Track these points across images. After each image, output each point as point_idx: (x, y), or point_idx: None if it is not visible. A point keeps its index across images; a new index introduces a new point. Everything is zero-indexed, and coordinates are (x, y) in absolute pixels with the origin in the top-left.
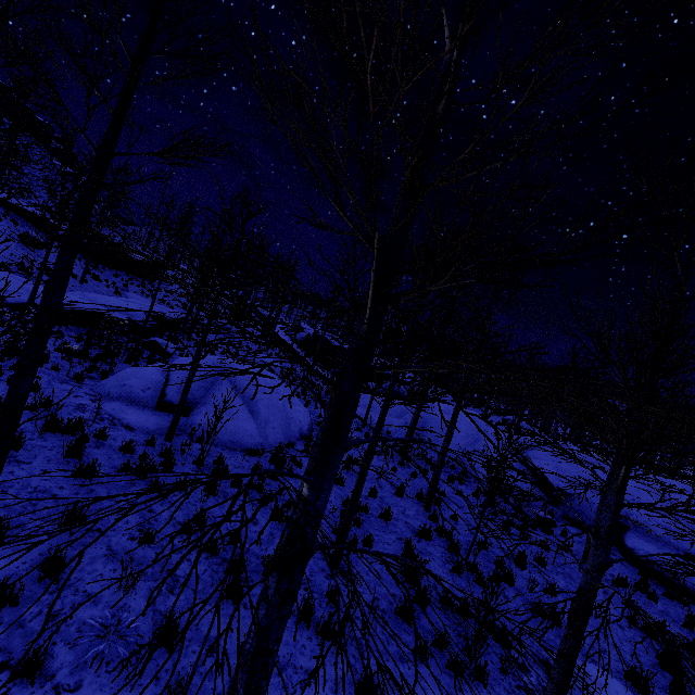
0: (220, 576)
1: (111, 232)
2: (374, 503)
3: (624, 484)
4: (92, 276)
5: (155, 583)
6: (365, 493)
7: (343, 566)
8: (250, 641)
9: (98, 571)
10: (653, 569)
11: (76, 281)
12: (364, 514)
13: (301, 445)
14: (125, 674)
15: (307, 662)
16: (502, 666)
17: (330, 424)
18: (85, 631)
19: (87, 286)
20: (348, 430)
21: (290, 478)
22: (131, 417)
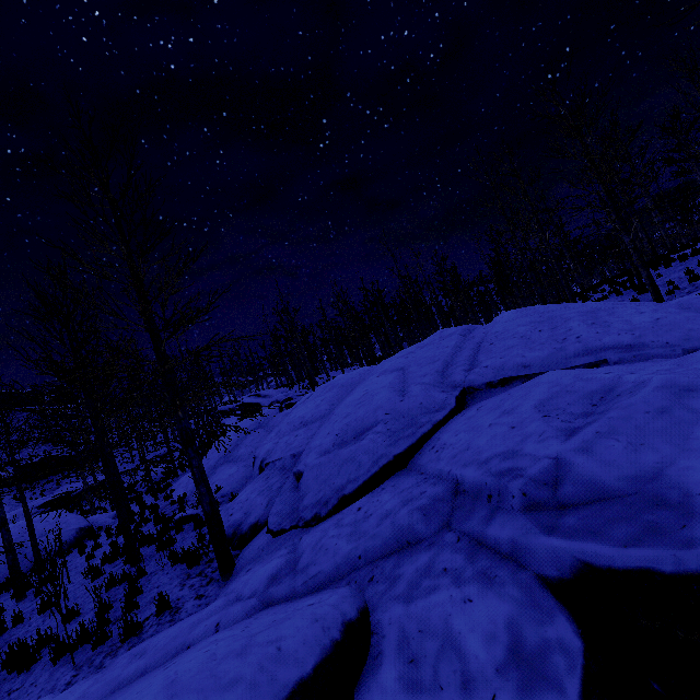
0: None
1: None
2: None
3: None
4: (16, 499)
5: None
6: None
7: None
8: None
9: None
10: None
11: None
12: None
13: None
14: None
15: None
16: None
17: None
18: None
19: None
20: None
21: None
22: None
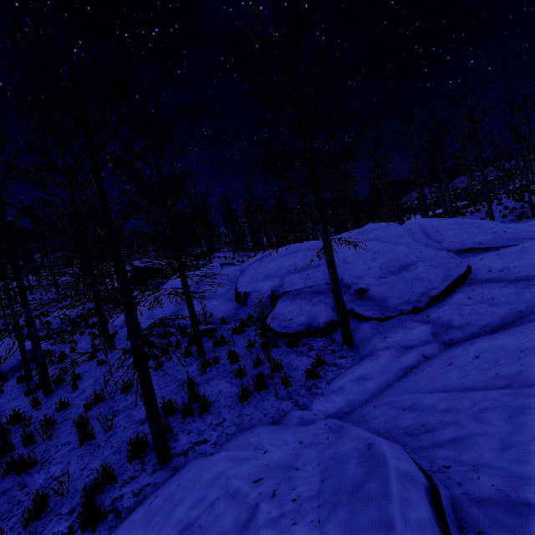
0: None
1: None
2: None
3: None
4: None
5: None
6: None
7: None
8: None
9: None
10: (273, 326)
11: None
12: None
13: None
14: None
15: None
16: None
17: None
18: None
19: None
20: None
21: None
22: None
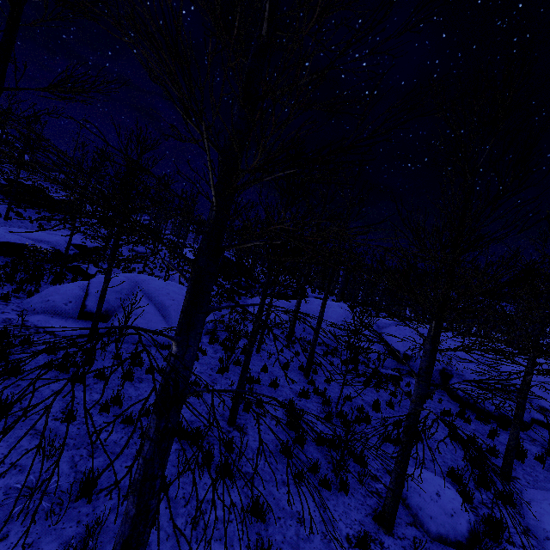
0: (135, 440)
1: (29, 174)
2: (265, 376)
3: (436, 335)
4: (16, 214)
5: (77, 451)
6: (258, 370)
7: (239, 423)
8: (138, 471)
9: (23, 447)
10: (468, 402)
11: (0, 219)
12: (257, 385)
13: (207, 339)
14: (49, 522)
15: (208, 495)
16: (359, 479)
17: (191, 293)
18: (11, 494)
19: (11, 222)
20: (207, 298)
21: (197, 363)
22: (55, 326)
